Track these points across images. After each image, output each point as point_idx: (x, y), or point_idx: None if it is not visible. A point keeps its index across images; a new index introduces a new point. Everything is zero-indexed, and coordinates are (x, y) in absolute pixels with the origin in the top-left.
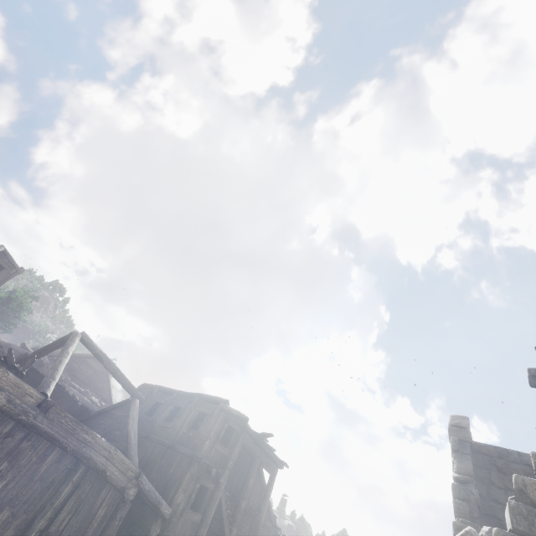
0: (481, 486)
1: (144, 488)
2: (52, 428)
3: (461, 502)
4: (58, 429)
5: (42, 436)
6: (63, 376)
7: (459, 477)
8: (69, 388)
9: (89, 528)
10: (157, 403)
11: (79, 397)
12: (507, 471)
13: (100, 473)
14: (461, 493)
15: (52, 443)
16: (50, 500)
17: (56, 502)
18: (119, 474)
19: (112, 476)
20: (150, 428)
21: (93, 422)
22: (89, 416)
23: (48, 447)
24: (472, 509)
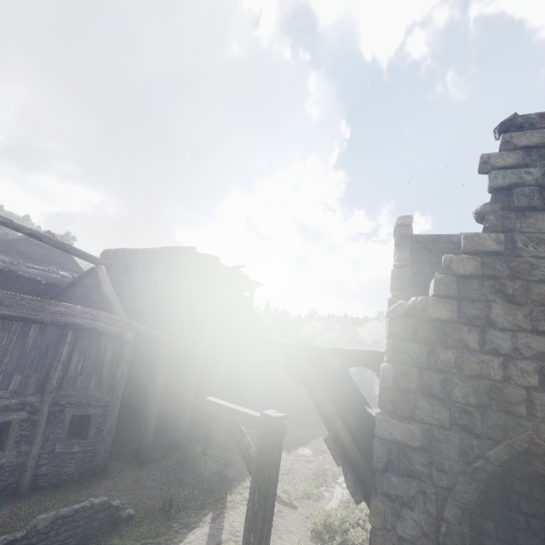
0: (414, 266)
1: (140, 330)
2: (14, 311)
3: (397, 281)
4: (22, 310)
5: (9, 320)
6: (13, 261)
7: (398, 265)
8: (29, 270)
9: (103, 365)
10: (126, 264)
11: (46, 275)
12: (436, 251)
13: (91, 331)
14: (398, 275)
15: (24, 322)
16: (55, 359)
17: (61, 359)
18: (110, 327)
19: (104, 329)
20: (129, 285)
21: (68, 294)
22: (61, 290)
23: (22, 326)
24: (404, 284)
